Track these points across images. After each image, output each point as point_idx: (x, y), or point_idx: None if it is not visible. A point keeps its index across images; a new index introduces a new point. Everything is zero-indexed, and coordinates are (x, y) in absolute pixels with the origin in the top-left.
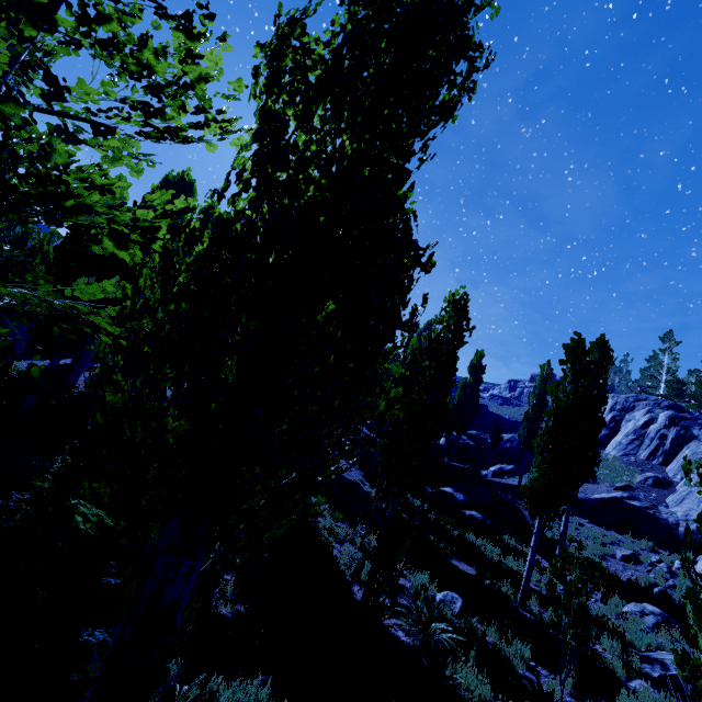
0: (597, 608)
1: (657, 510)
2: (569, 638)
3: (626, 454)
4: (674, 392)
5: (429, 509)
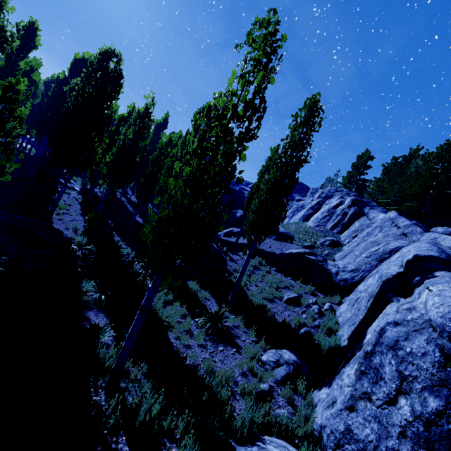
0: (223, 369)
1: (326, 263)
2: (131, 448)
3: (319, 225)
4: (359, 191)
5: (135, 257)
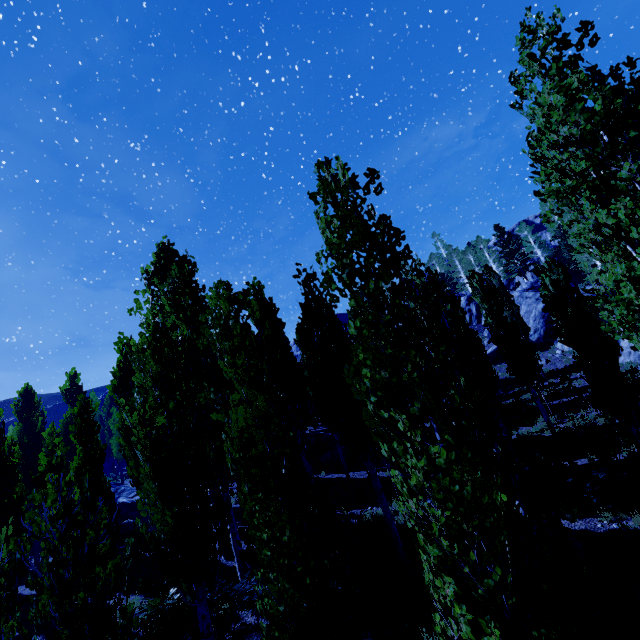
0: None
1: None
2: None
3: None
4: None
5: None
